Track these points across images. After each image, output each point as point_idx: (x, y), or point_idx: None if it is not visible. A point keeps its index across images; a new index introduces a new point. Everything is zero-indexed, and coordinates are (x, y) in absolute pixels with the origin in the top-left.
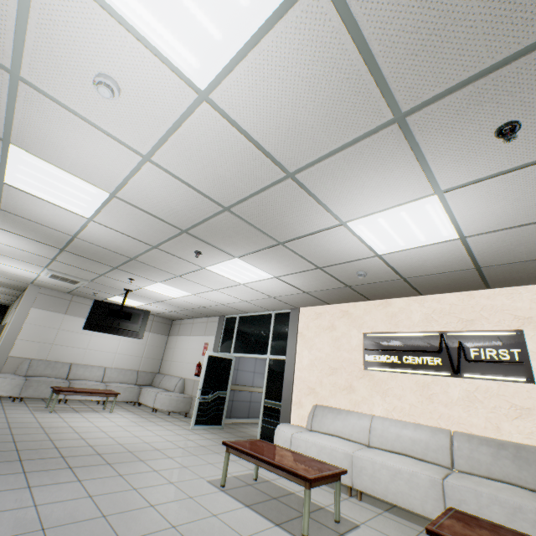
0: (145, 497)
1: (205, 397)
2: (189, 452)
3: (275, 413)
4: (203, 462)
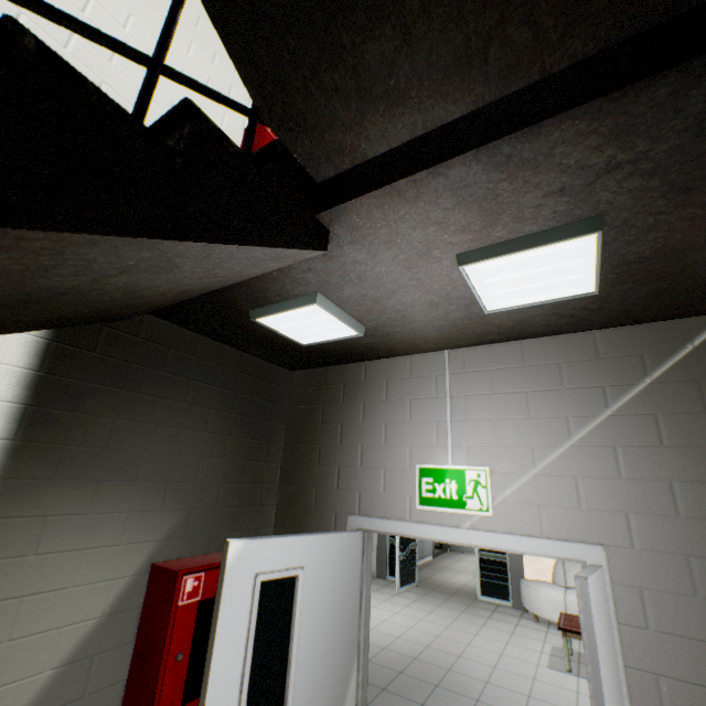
0: (555, 704)
1: (403, 553)
2: (466, 632)
3: (497, 566)
4: (500, 643)
